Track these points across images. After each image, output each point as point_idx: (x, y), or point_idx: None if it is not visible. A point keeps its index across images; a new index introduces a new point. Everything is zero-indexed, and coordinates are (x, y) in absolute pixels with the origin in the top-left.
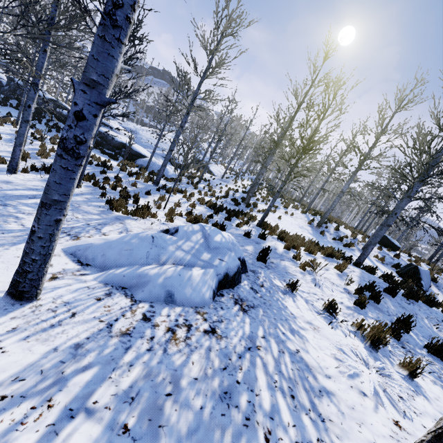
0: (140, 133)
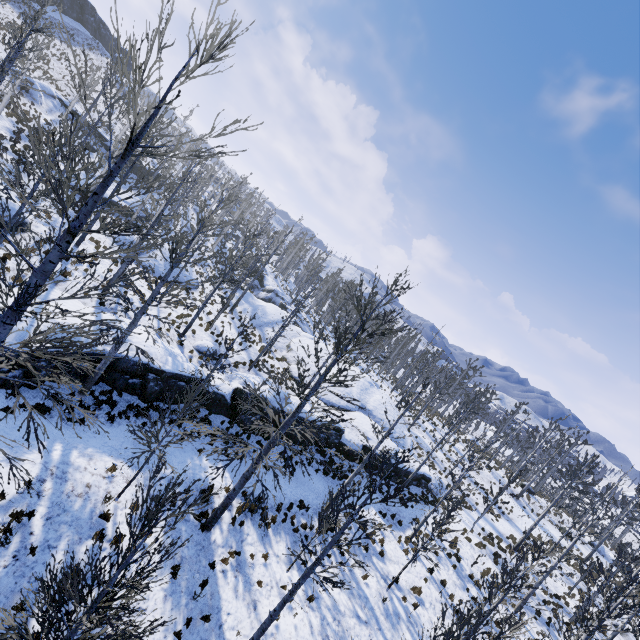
0: (375, 414)
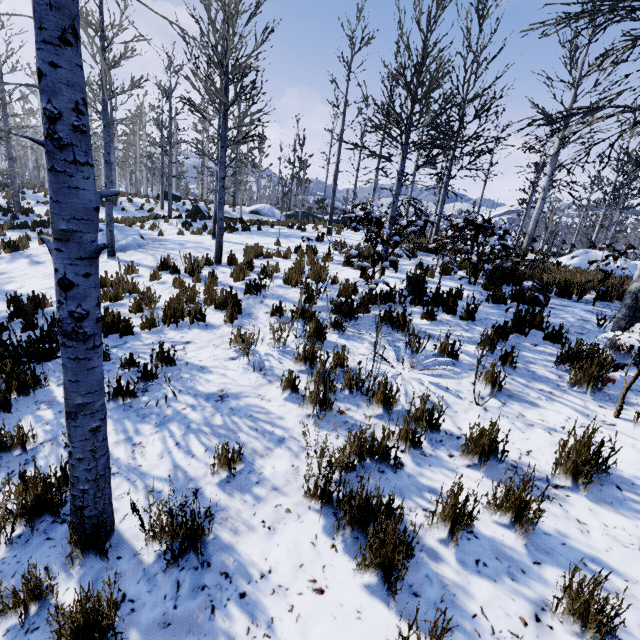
0: None
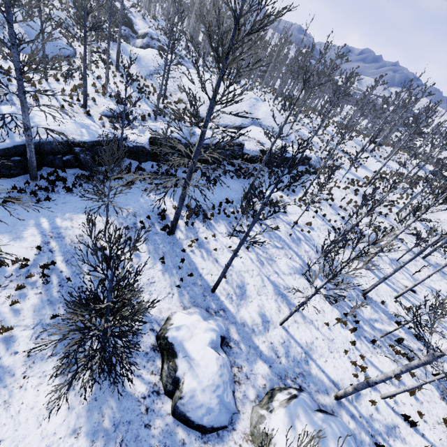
0: (265, 124)
